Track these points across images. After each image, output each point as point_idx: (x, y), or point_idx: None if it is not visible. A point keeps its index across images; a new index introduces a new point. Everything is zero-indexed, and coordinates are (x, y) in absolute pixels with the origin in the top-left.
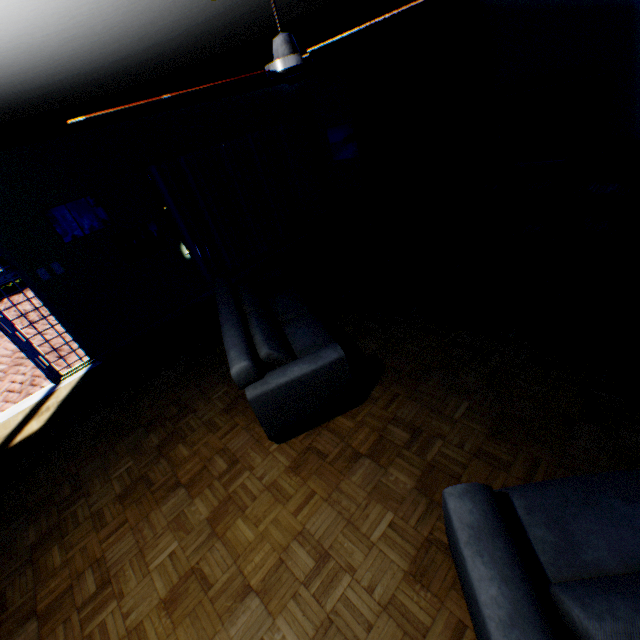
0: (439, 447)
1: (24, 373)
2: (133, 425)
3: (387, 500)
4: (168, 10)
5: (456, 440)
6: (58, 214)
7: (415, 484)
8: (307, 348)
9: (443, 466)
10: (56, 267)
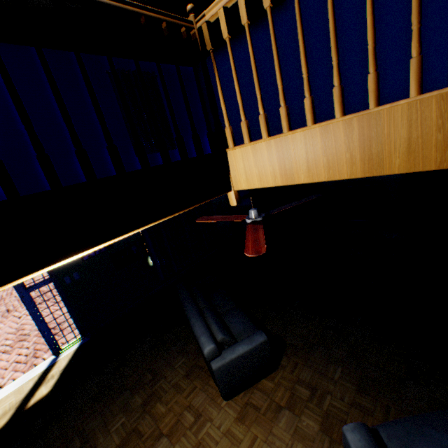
0: (329, 400)
1: (27, 347)
2: (121, 388)
3: (304, 439)
4: None
5: (338, 394)
6: None
7: (319, 427)
8: (241, 332)
9: (334, 413)
10: (76, 275)
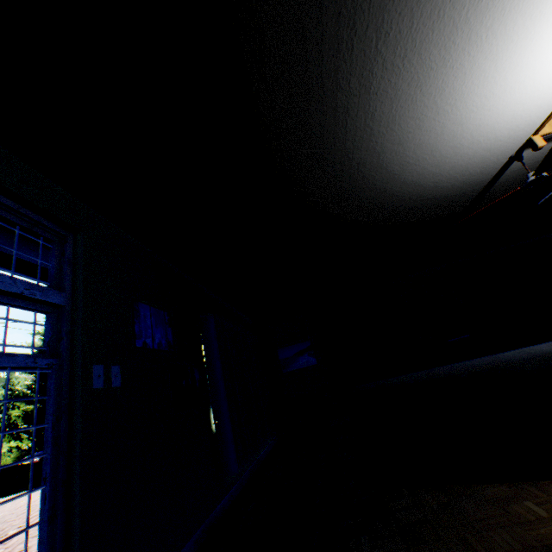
0: None
1: None
2: None
3: None
4: (465, 166)
5: None
6: (142, 311)
7: None
8: None
9: None
10: (114, 373)
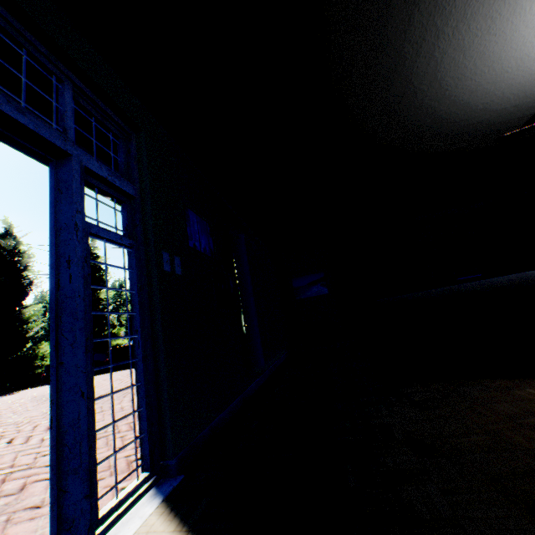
0: None
1: None
2: None
3: None
4: (524, 84)
5: None
6: (191, 217)
7: None
8: None
9: None
10: (176, 263)
